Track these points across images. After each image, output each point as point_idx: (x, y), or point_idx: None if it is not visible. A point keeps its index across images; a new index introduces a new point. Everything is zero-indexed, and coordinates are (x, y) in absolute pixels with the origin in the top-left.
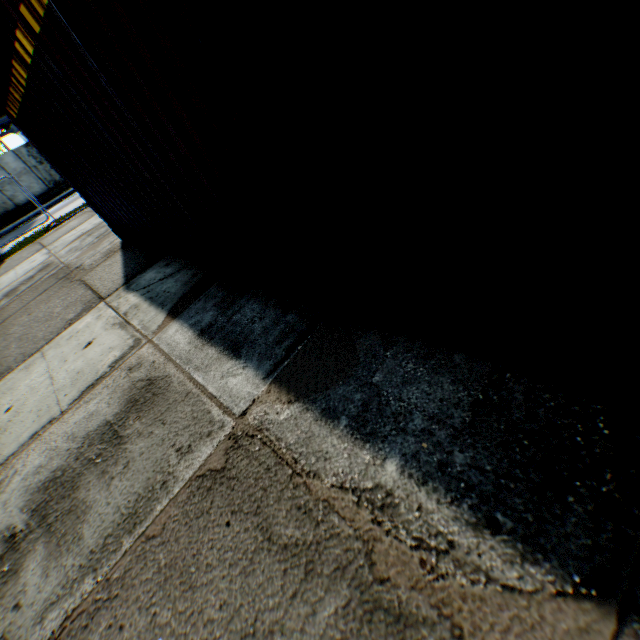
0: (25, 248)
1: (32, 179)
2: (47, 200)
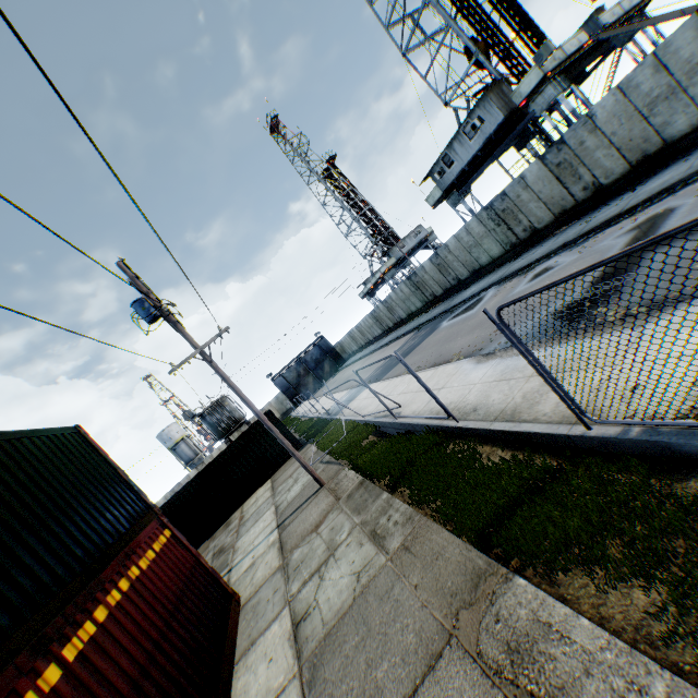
0: (308, 446)
1: (490, 241)
2: (502, 262)
